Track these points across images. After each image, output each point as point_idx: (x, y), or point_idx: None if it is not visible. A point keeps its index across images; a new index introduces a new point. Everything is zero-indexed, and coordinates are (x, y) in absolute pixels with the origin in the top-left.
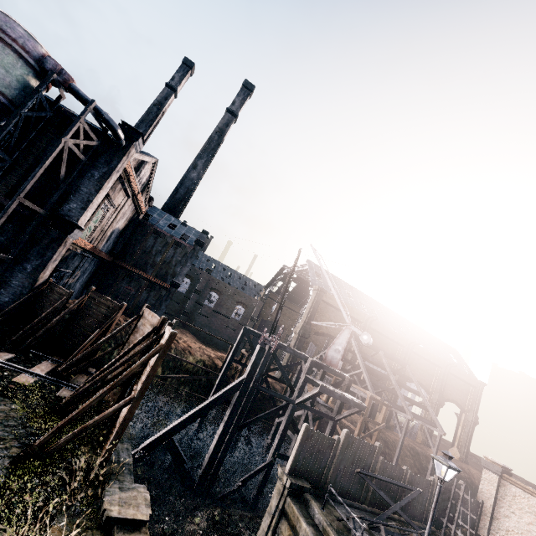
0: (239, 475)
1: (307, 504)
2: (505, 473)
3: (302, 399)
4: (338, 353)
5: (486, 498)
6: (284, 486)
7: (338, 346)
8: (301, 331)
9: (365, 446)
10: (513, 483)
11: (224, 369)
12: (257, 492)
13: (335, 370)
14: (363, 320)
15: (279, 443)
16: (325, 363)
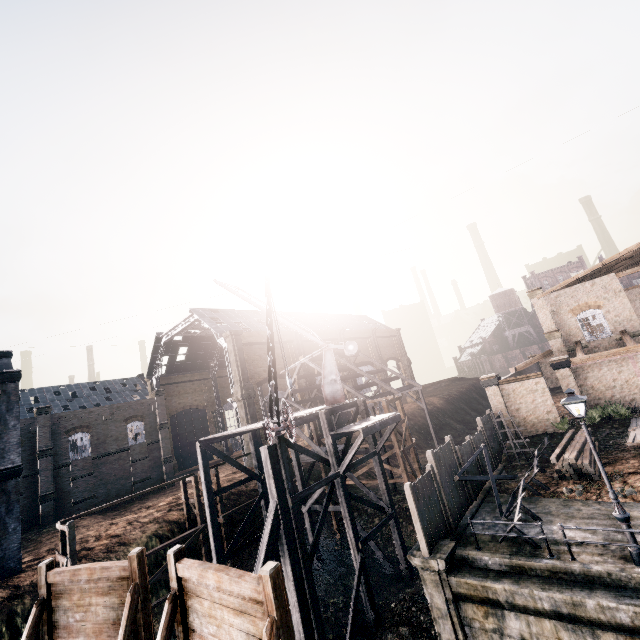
0: (324, 610)
1: (468, 561)
2: (499, 379)
3: (348, 462)
4: (336, 383)
5: (500, 409)
6: (437, 572)
7: (331, 376)
8: (243, 394)
9: (446, 450)
10: (508, 382)
11: (210, 518)
12: (370, 605)
13: (346, 403)
14: (292, 338)
15: (354, 531)
16: (335, 405)
